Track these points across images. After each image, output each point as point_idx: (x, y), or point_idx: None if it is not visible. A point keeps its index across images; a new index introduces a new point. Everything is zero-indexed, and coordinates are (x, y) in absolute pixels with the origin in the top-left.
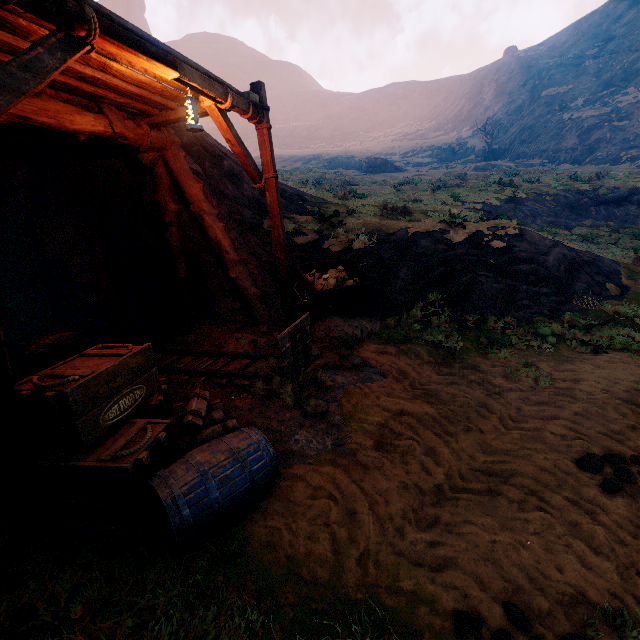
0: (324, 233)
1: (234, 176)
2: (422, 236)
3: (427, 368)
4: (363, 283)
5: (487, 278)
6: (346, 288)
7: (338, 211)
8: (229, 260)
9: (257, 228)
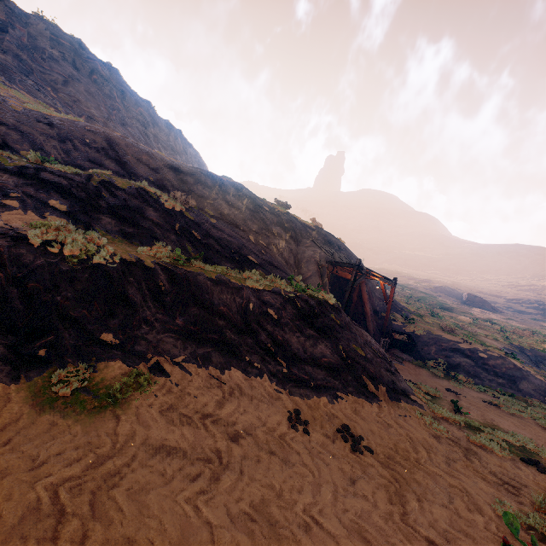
0: (405, 324)
1: (376, 292)
2: (447, 339)
3: (423, 373)
4: (411, 342)
5: (468, 364)
6: (405, 341)
7: (414, 318)
8: (368, 319)
9: (379, 313)
